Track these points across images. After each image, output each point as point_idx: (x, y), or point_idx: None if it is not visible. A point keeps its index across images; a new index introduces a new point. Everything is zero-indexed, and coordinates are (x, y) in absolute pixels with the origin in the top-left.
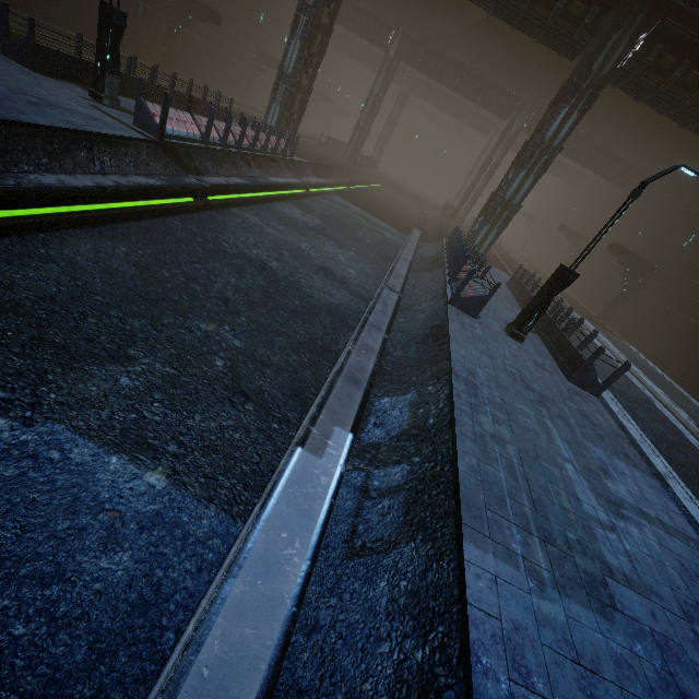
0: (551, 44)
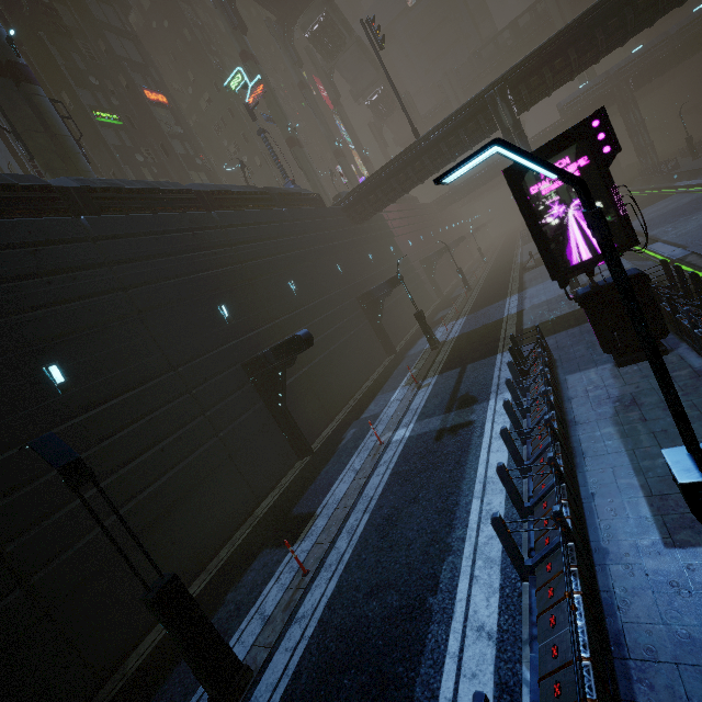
0: None
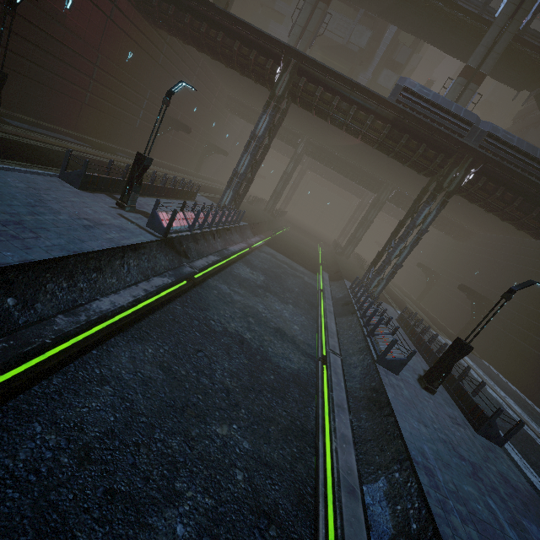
0: (413, 168)
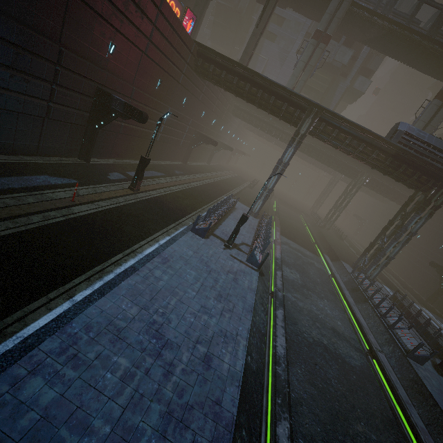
0: (404, 184)
